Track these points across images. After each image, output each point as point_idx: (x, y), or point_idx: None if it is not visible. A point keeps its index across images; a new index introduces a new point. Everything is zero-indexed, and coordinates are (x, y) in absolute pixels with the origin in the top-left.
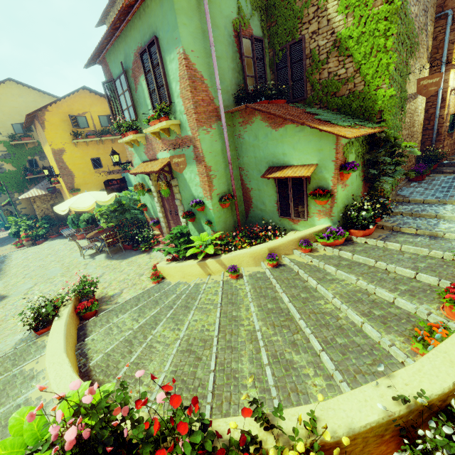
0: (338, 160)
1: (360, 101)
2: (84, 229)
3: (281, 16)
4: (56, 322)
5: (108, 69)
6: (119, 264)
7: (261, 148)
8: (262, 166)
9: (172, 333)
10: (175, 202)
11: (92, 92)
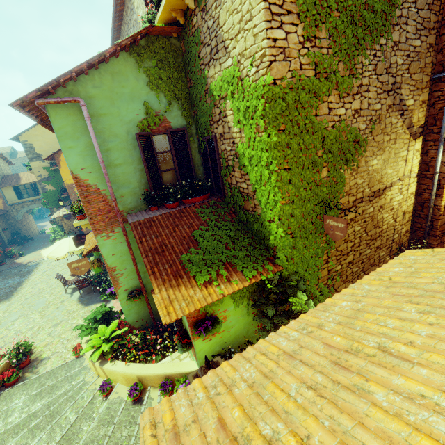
0: (188, 318)
1: (260, 225)
2: None
3: (198, 108)
4: None
5: None
6: (79, 311)
7: None
8: None
9: None
10: None
11: None
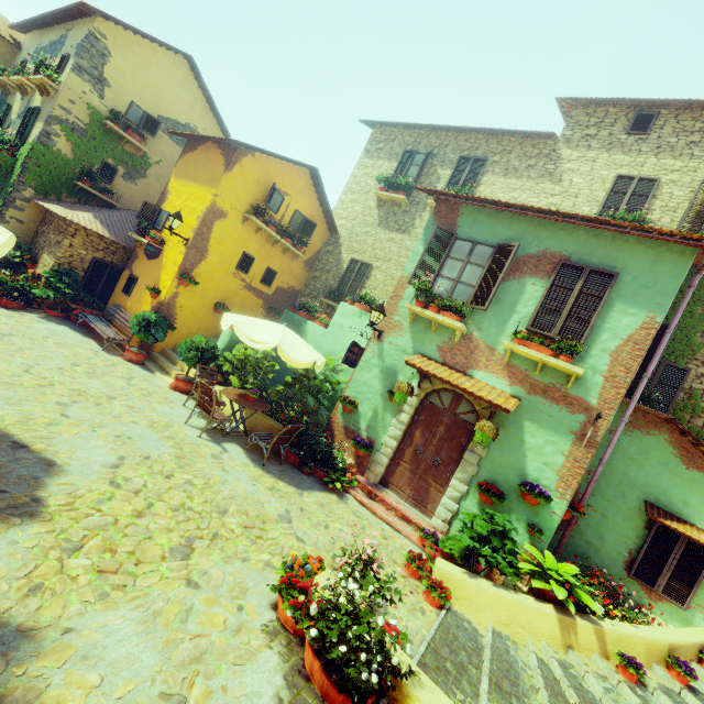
0: None
1: None
2: (202, 369)
3: None
4: (429, 696)
5: (453, 217)
6: (302, 498)
7: (646, 471)
8: (632, 492)
9: None
10: (465, 454)
11: (312, 180)
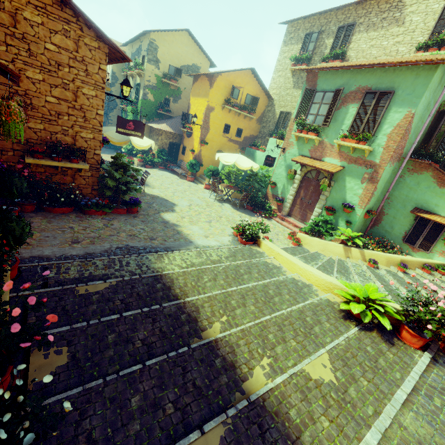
0: None
1: None
2: (213, 178)
3: None
4: (266, 242)
5: (315, 80)
6: (250, 218)
7: (418, 193)
8: (409, 204)
9: (348, 281)
10: (320, 196)
11: (253, 74)
